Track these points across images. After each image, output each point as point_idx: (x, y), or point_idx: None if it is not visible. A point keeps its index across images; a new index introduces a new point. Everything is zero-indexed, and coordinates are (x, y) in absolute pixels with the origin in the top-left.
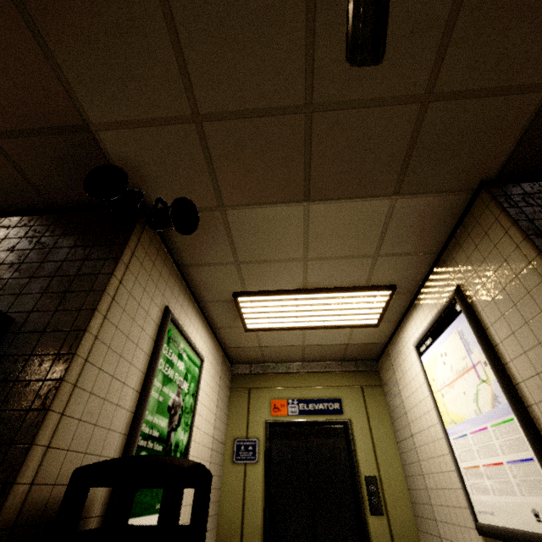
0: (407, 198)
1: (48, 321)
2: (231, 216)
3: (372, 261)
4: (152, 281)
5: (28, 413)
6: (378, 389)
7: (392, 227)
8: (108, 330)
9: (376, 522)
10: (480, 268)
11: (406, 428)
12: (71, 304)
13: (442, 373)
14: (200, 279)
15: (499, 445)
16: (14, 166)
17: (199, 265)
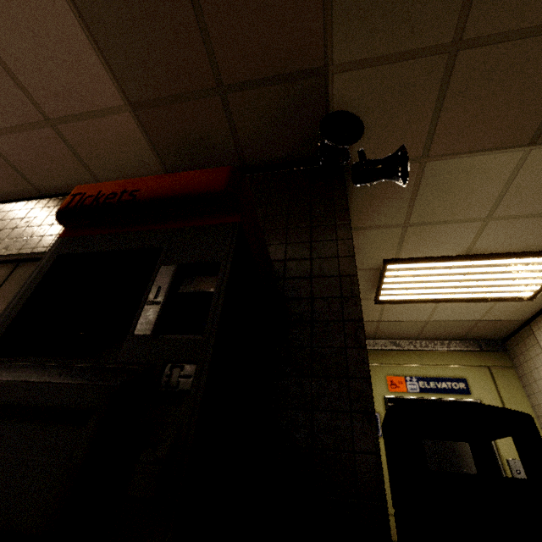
0: None
1: (309, 268)
2: (429, 168)
3: None
4: None
5: (346, 350)
6: (510, 371)
7: None
8: None
9: None
10: None
11: None
12: (324, 252)
13: None
14: (355, 244)
15: None
16: (230, 123)
17: (362, 228)
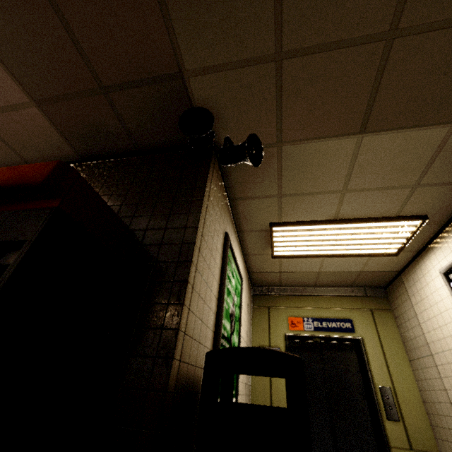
0: None
1: (162, 236)
2: (286, 151)
3: (409, 191)
4: (218, 209)
5: (168, 306)
6: (388, 313)
7: (442, 156)
8: (203, 246)
9: (393, 427)
10: None
11: (423, 348)
12: (176, 223)
13: None
14: (244, 211)
15: None
16: (117, 115)
17: (246, 198)
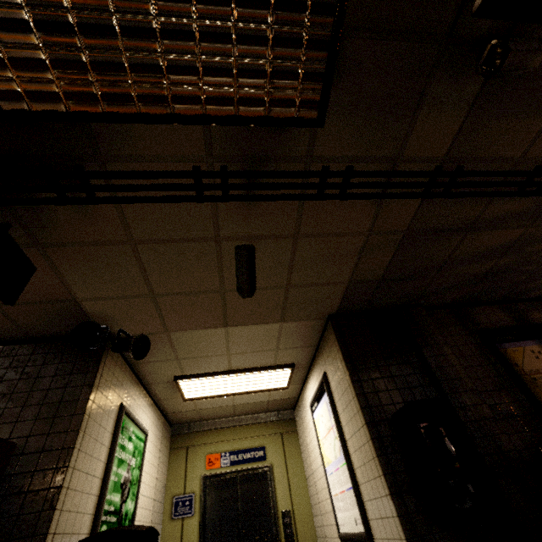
0: (289, 323)
1: (44, 443)
2: (174, 335)
3: (275, 352)
4: (112, 389)
5: (41, 514)
6: (294, 435)
7: (284, 335)
8: (86, 441)
9: None
10: (331, 366)
11: (310, 467)
12: (60, 427)
13: (322, 428)
14: (147, 370)
15: (343, 479)
16: (8, 318)
17: (147, 362)
